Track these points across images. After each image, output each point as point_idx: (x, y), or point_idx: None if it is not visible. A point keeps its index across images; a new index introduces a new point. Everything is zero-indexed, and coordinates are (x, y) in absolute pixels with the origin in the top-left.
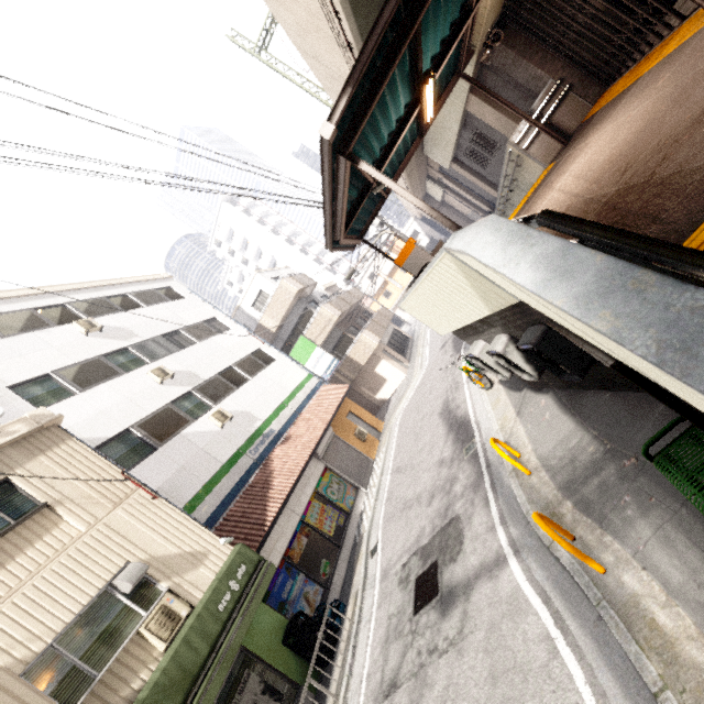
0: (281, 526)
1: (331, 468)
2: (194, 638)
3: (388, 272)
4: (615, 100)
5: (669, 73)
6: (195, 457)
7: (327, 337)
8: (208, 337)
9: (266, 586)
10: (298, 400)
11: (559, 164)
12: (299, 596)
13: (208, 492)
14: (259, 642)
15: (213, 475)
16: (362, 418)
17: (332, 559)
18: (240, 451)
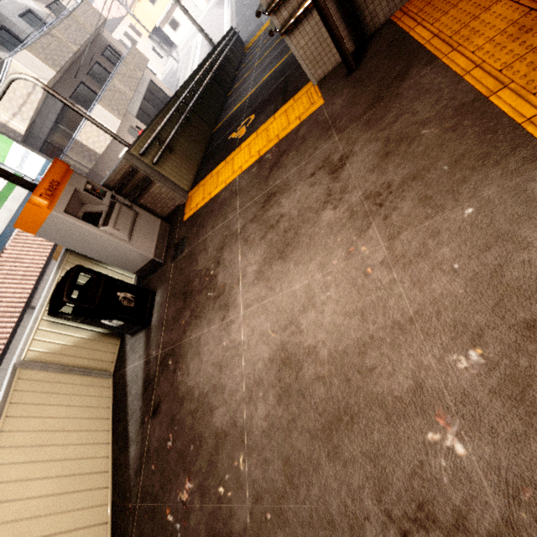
0: None
1: None
2: None
3: None
4: (461, 115)
5: None
6: None
7: (40, 104)
8: None
9: None
10: None
11: (320, 148)
12: None
13: None
14: None
15: None
16: None
17: None
18: None
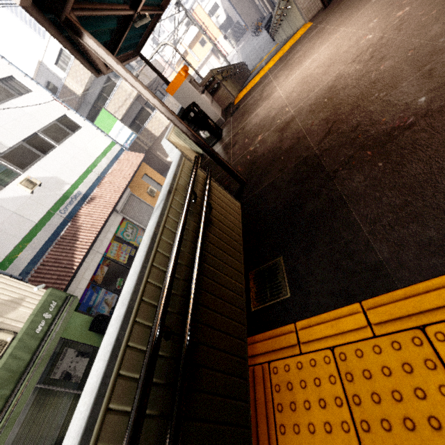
0: (88, 262)
1: (127, 218)
2: (18, 353)
3: (189, 43)
4: None
5: (409, 7)
6: (8, 219)
7: (129, 108)
8: (7, 99)
9: (72, 312)
10: (102, 166)
11: (312, 33)
12: (101, 302)
13: (24, 246)
14: (73, 333)
15: (28, 233)
16: (154, 179)
17: (125, 277)
18: (51, 211)
